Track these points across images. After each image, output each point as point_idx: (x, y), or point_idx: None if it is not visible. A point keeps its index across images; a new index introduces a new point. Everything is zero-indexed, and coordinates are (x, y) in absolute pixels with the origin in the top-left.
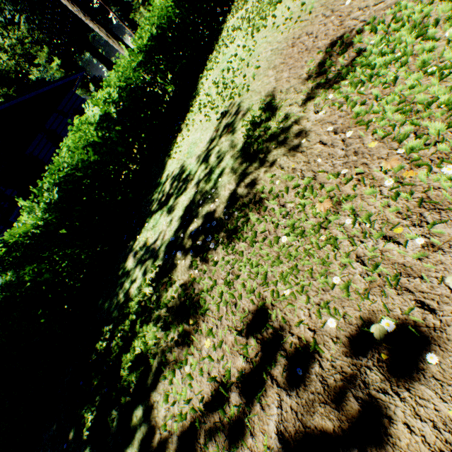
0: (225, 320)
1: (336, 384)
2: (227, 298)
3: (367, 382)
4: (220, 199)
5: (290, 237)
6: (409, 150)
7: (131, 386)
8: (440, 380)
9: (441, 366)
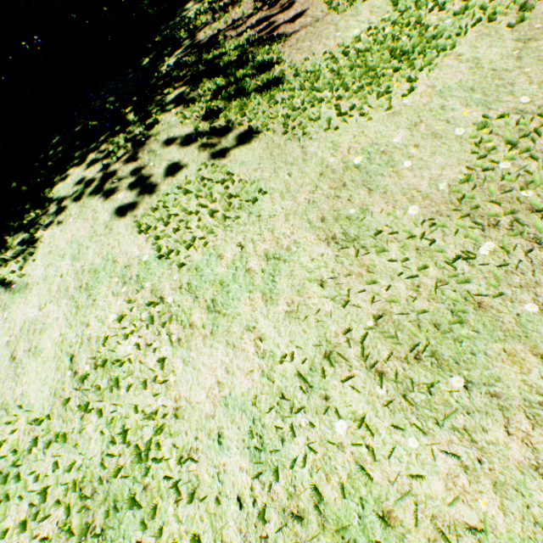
0: (250, 2)
1: (284, 4)
2: None
3: None
4: None
5: None
6: None
7: (182, 39)
8: None
9: None
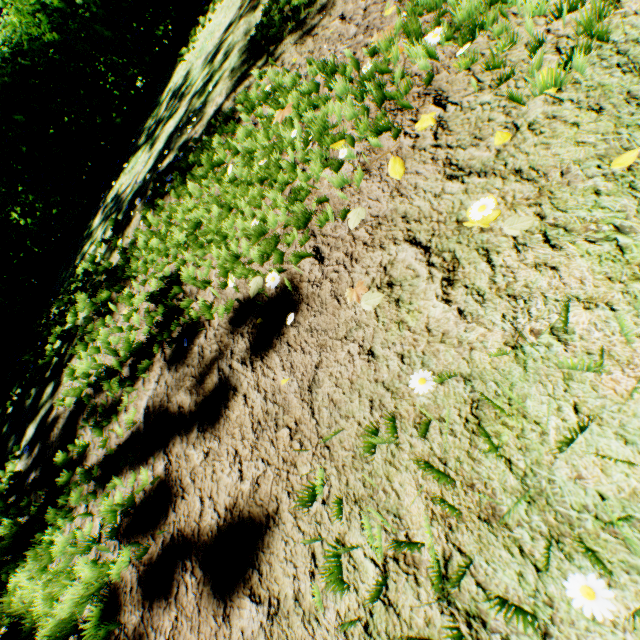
0: (148, 285)
1: (210, 356)
2: (159, 258)
3: (235, 352)
4: (203, 121)
5: (236, 167)
6: (412, 9)
7: (52, 363)
8: (291, 346)
9: (299, 329)
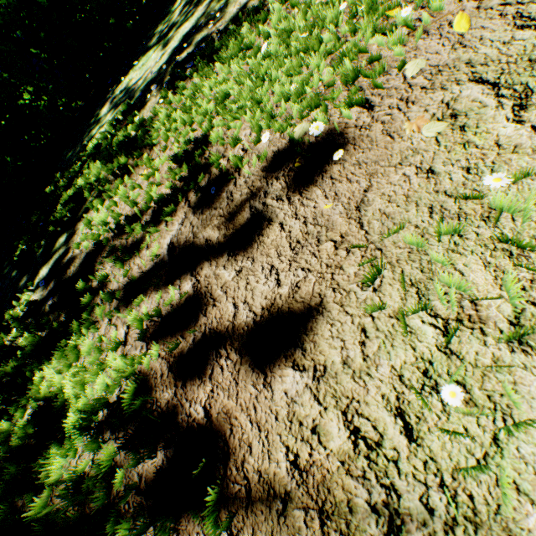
0: (169, 151)
1: (240, 199)
2: (180, 129)
3: (269, 193)
4: (224, 18)
5: (272, 45)
6: None
7: (63, 220)
8: (335, 179)
9: (345, 165)
